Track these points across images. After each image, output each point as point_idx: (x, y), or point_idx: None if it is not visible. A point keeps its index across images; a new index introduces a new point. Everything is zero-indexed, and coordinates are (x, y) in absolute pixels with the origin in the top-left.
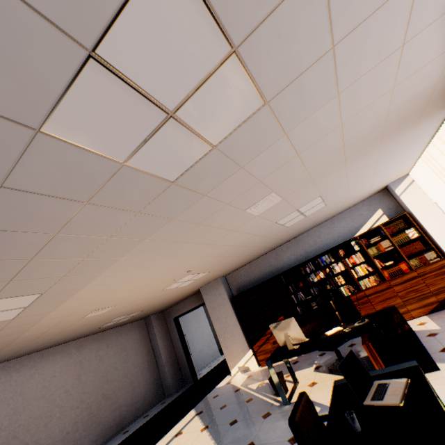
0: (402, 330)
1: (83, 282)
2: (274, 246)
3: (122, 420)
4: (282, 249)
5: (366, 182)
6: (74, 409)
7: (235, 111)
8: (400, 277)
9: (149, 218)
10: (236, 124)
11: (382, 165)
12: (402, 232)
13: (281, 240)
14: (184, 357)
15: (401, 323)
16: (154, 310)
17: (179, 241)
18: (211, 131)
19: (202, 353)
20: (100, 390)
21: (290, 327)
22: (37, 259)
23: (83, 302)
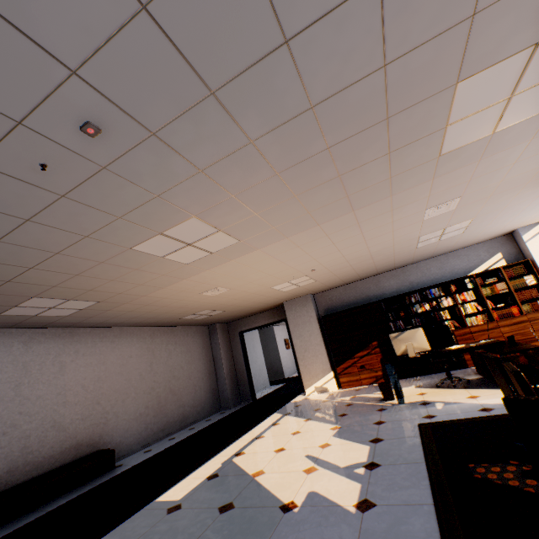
0: (531, 347)
1: (267, 242)
2: (381, 270)
3: (185, 418)
4: (385, 277)
5: (509, 218)
6: (146, 393)
7: (535, 107)
8: (509, 320)
9: (385, 187)
10: (523, 118)
11: (536, 202)
12: (521, 278)
13: (392, 265)
14: (245, 374)
15: (526, 345)
16: (227, 316)
17: (359, 225)
18: (508, 118)
19: (254, 378)
20: (168, 383)
21: (415, 337)
22: (296, 198)
23: (230, 270)
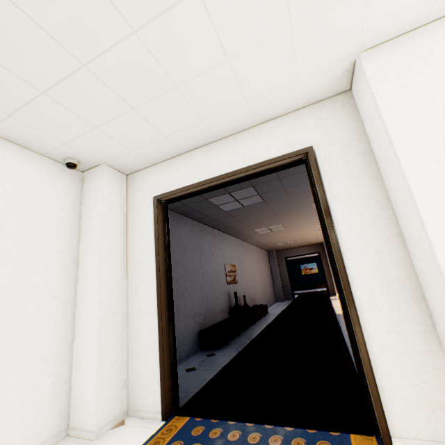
0: None
1: None
2: None
3: (269, 301)
4: None
5: None
6: (260, 282)
7: None
8: None
9: None
10: None
11: None
12: None
13: None
14: (288, 283)
15: None
16: (287, 246)
17: None
18: None
19: None
20: (263, 280)
21: None
22: None
23: None
